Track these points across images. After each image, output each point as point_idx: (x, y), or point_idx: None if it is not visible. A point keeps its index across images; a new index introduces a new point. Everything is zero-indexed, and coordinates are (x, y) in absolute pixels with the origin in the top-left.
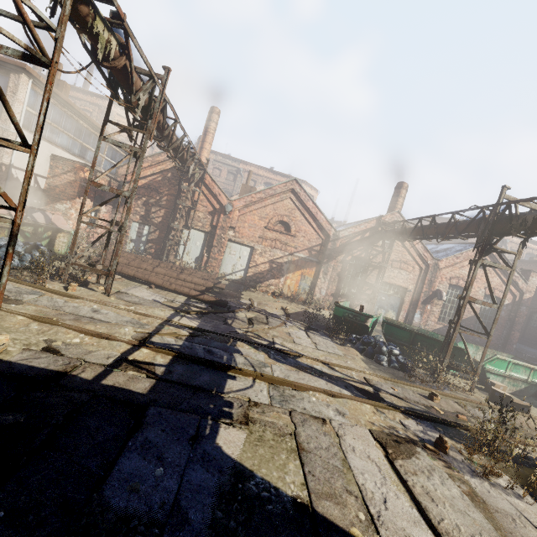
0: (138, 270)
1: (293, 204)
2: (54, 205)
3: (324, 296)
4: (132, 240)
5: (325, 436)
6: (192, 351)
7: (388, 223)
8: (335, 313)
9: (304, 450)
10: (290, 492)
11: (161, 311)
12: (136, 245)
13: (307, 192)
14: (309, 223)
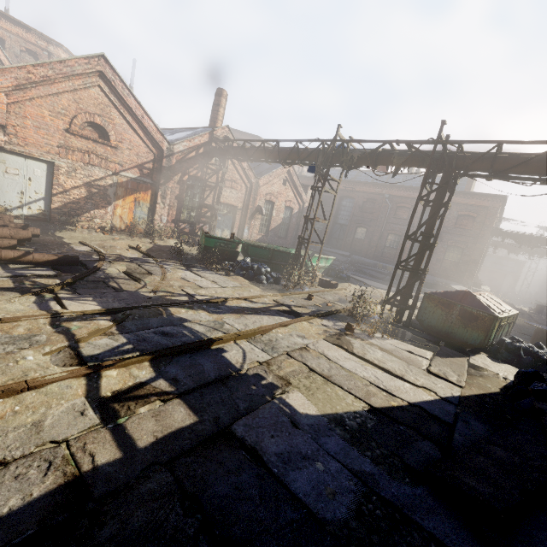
0: None
1: (105, 97)
2: None
3: (165, 224)
4: None
5: (320, 359)
6: (151, 342)
7: (224, 140)
8: (206, 244)
9: (329, 376)
10: (360, 408)
11: (13, 303)
12: None
13: (125, 82)
14: (133, 130)
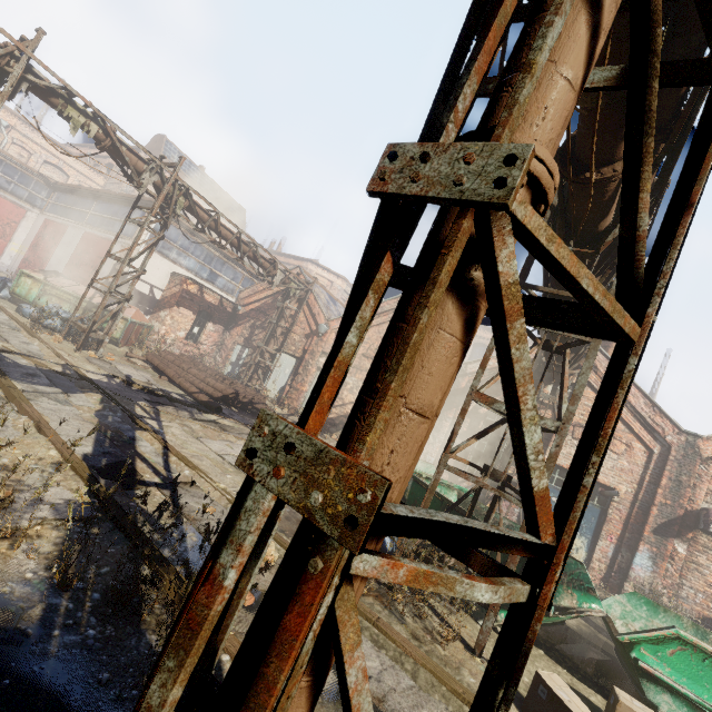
0: (174, 367)
1: None
2: (160, 313)
3: None
4: (231, 363)
5: None
6: (14, 366)
7: None
8: None
9: None
10: None
11: (96, 369)
12: (233, 368)
13: None
14: None
